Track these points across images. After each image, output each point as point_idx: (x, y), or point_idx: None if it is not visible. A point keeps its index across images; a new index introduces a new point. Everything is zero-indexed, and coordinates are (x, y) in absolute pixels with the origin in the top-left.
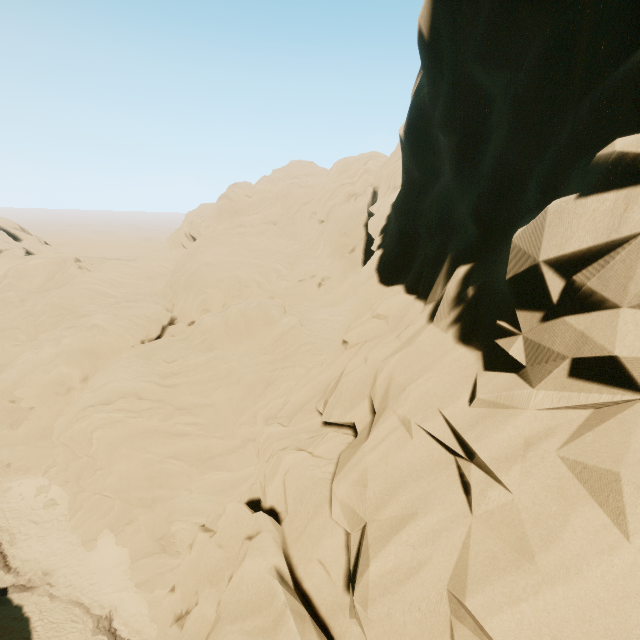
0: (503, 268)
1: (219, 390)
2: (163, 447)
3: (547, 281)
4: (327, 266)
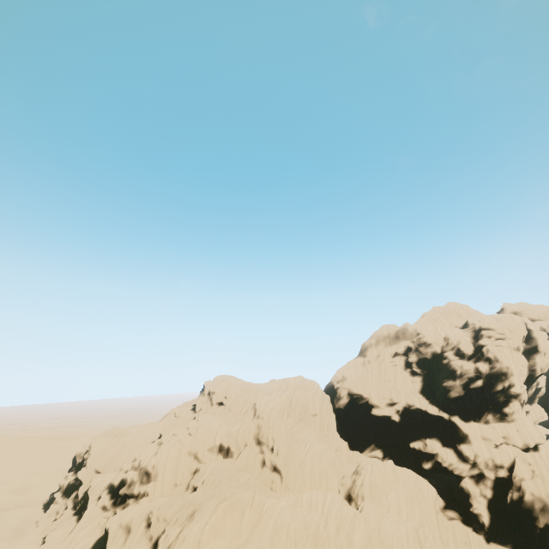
0: (501, 412)
1: (414, 508)
2: (440, 548)
3: (511, 412)
4: (336, 438)
